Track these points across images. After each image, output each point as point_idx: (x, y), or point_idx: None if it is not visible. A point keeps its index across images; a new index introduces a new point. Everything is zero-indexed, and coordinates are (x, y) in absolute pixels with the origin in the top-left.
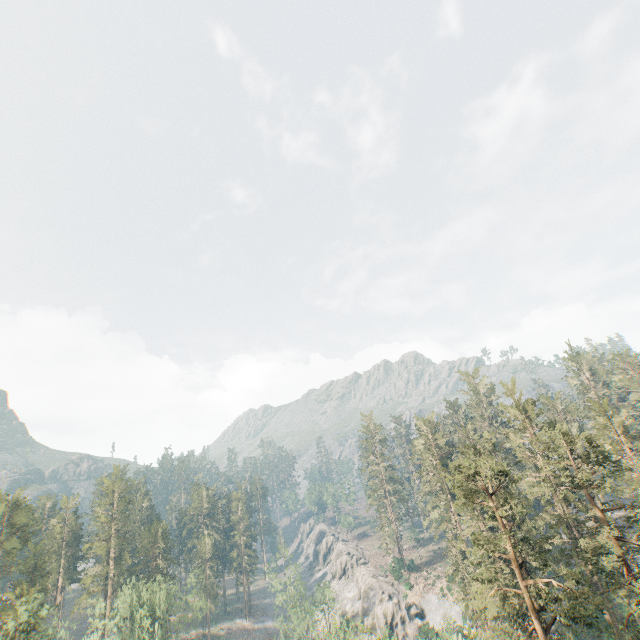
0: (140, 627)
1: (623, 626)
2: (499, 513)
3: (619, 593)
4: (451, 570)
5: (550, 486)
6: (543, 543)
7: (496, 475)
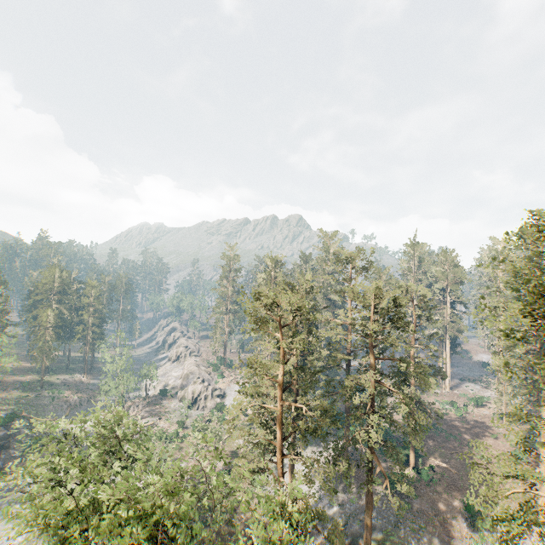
0: None
1: (348, 442)
2: (282, 343)
3: (356, 422)
4: (249, 374)
5: (344, 331)
6: (315, 374)
7: (295, 309)
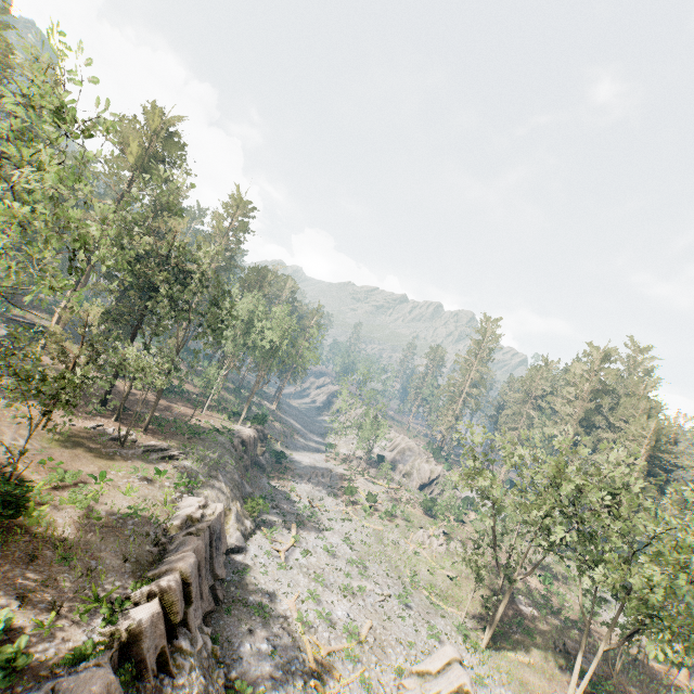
0: (260, 336)
1: None
2: None
3: None
4: None
5: None
6: None
7: None
